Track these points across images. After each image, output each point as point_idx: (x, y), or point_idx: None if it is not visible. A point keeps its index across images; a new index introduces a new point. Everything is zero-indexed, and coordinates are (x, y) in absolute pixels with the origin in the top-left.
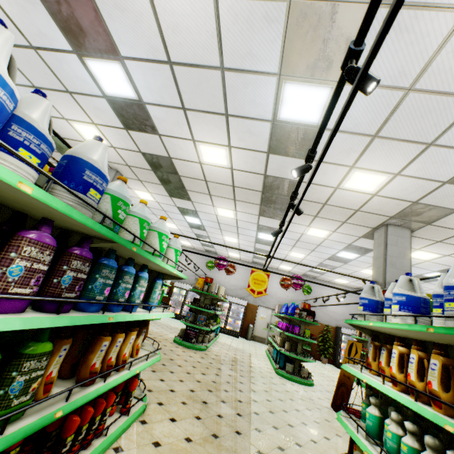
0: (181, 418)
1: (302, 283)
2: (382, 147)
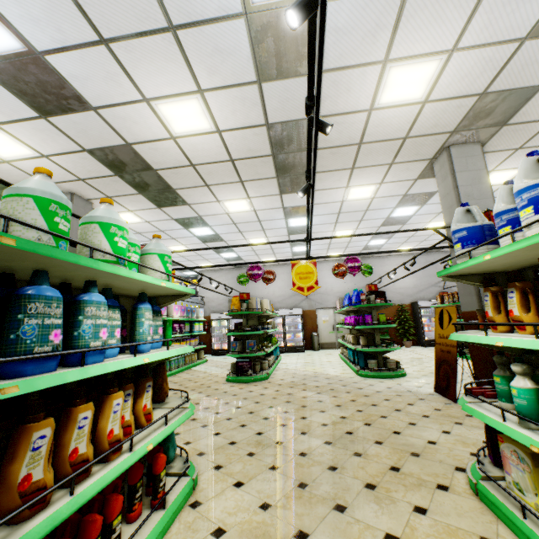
0: (250, 478)
1: (359, 264)
2: (424, 3)
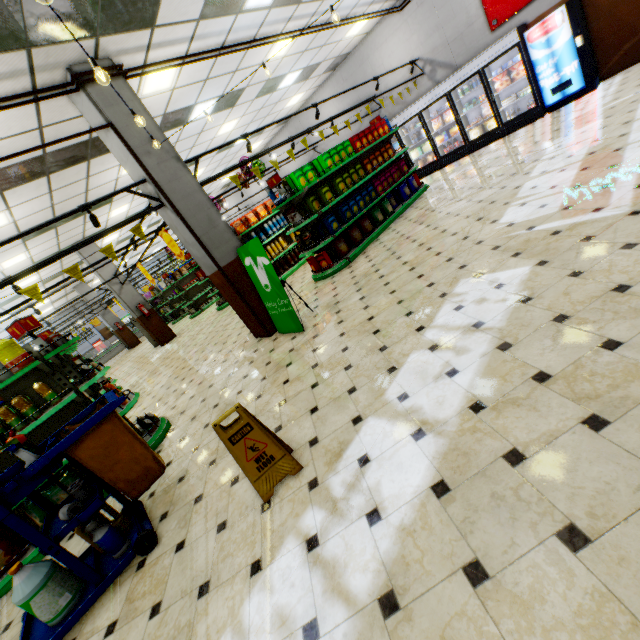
0: None
1: None
2: None
